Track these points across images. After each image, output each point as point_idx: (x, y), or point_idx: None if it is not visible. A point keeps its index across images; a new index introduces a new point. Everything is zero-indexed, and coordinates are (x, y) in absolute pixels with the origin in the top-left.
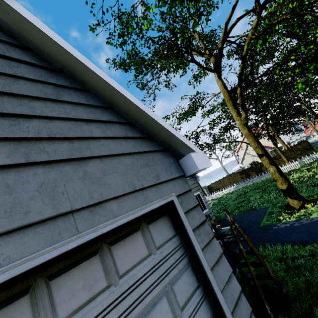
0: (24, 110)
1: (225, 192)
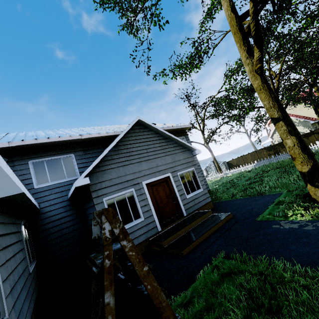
0: None
1: (242, 170)
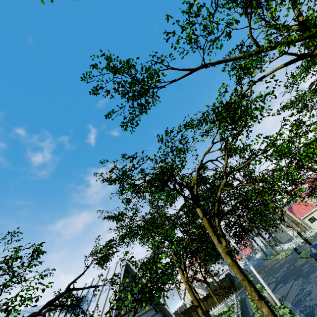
0: (150, 315)
1: None
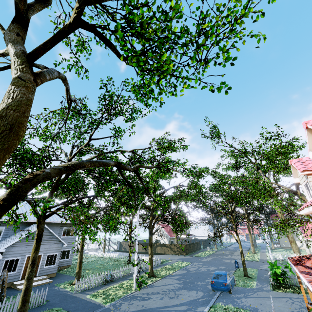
0: None
1: (111, 255)
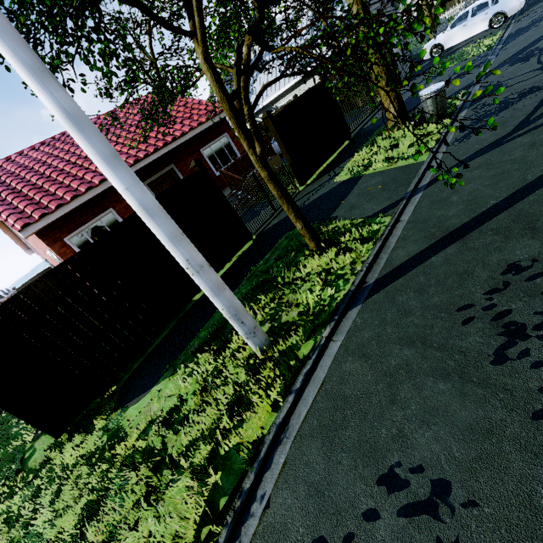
0: None
1: None
